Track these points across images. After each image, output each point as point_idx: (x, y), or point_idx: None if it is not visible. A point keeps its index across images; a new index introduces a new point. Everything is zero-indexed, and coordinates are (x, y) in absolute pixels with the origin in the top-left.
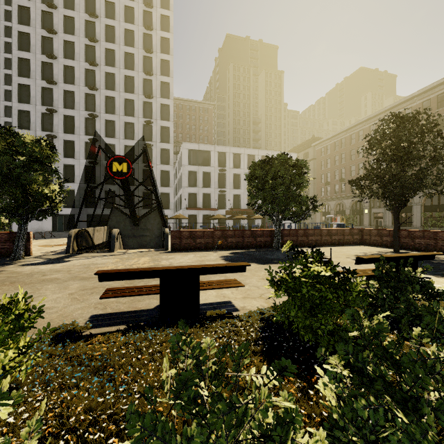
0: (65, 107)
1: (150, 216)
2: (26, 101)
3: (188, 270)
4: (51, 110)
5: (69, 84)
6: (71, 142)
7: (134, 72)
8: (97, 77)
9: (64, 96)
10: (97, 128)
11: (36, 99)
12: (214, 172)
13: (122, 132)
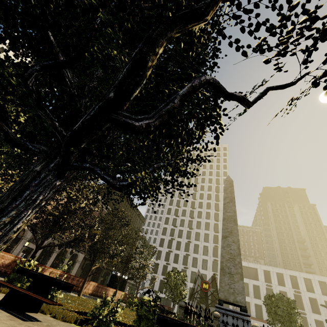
0: (178, 237)
1: None
2: (164, 234)
3: None
4: (173, 239)
5: (181, 227)
6: (177, 254)
7: (210, 220)
8: (193, 223)
9: (179, 231)
10: (190, 248)
11: (168, 233)
12: (261, 286)
13: (202, 250)
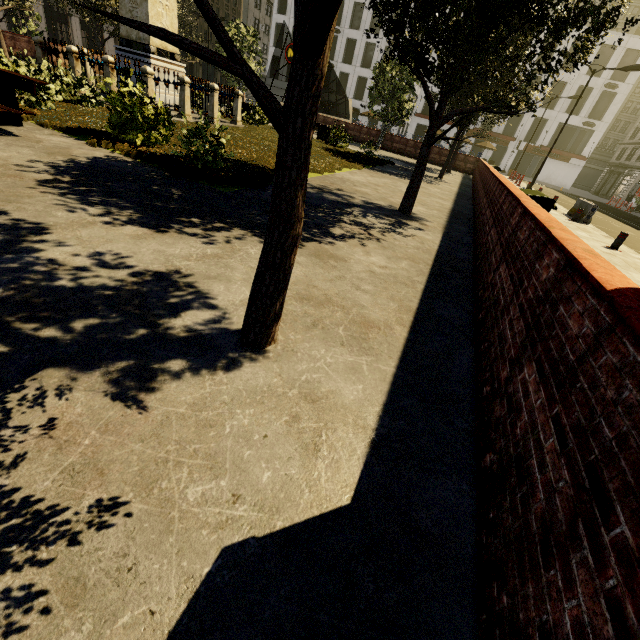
0: None
1: (340, 107)
2: None
3: (247, 104)
4: None
5: None
6: None
7: None
8: None
9: None
10: None
11: None
12: None
13: None
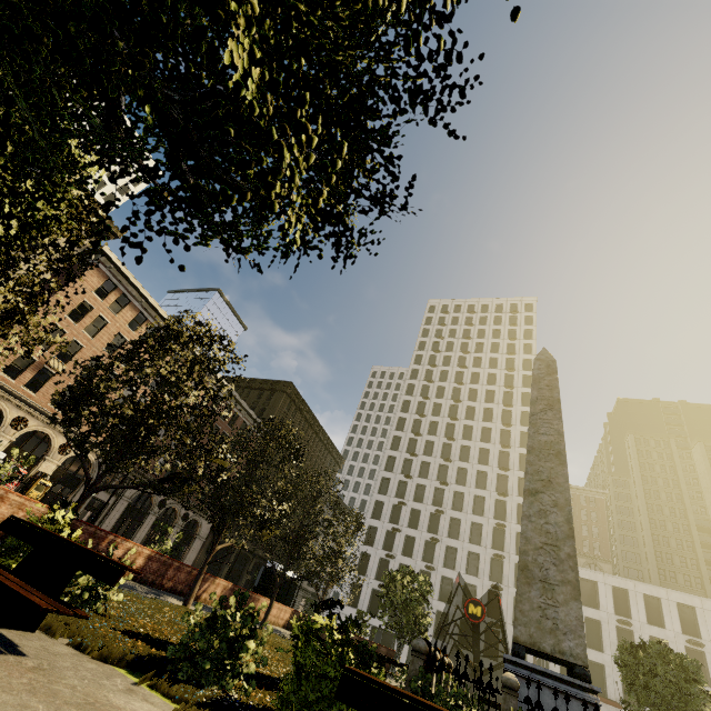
0: (414, 499)
1: (495, 674)
2: (384, 492)
3: None
4: (402, 503)
5: (422, 478)
6: (411, 538)
7: (488, 467)
8: (449, 472)
9: (416, 488)
10: (440, 525)
11: (392, 491)
12: (606, 621)
13: (467, 533)
